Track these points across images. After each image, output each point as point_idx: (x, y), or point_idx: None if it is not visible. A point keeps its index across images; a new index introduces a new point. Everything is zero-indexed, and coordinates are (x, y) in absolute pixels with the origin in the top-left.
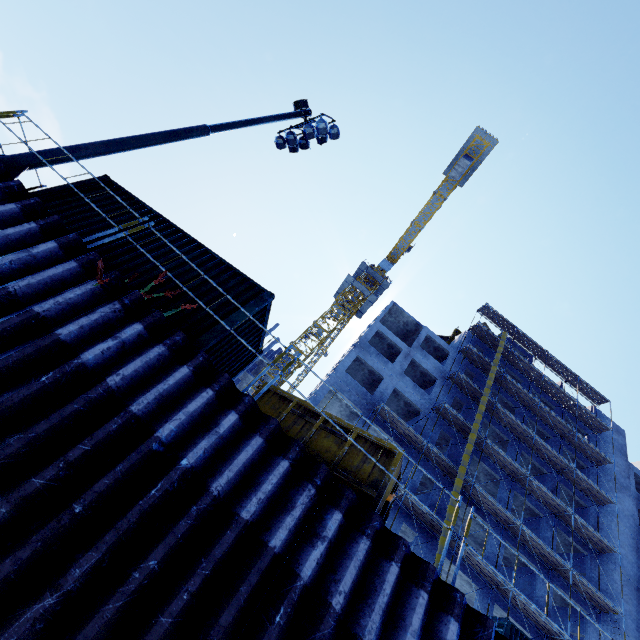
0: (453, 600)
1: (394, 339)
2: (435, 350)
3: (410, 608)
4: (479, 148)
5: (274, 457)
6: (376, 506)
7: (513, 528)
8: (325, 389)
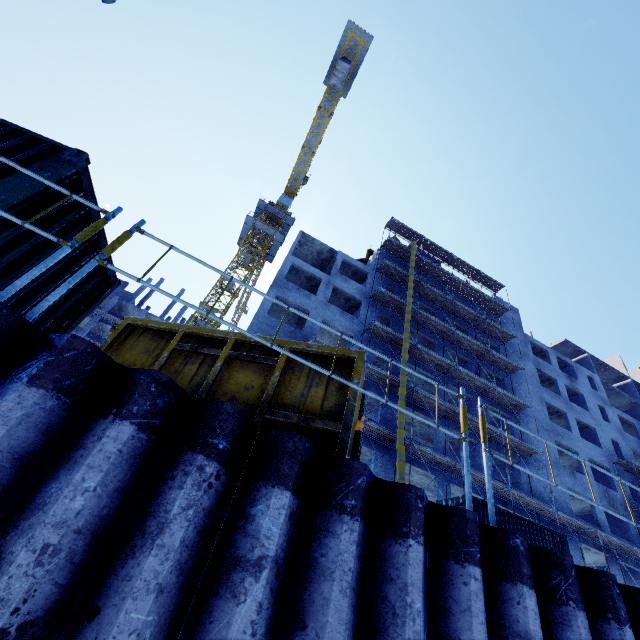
0: (514, 554)
1: (311, 270)
2: (354, 274)
3: (461, 611)
4: (355, 48)
5: (92, 424)
6: (346, 445)
7: (453, 416)
8: None
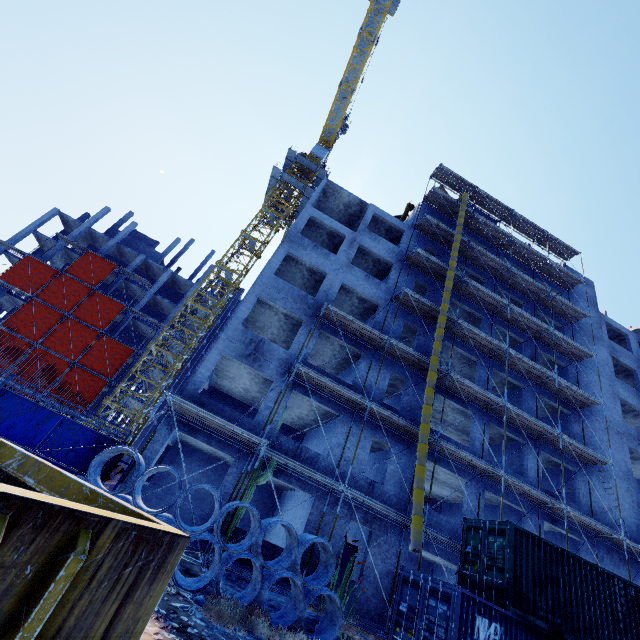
0: None
1: (333, 225)
2: (387, 232)
3: None
4: None
5: None
6: None
7: (497, 409)
8: (249, 302)
